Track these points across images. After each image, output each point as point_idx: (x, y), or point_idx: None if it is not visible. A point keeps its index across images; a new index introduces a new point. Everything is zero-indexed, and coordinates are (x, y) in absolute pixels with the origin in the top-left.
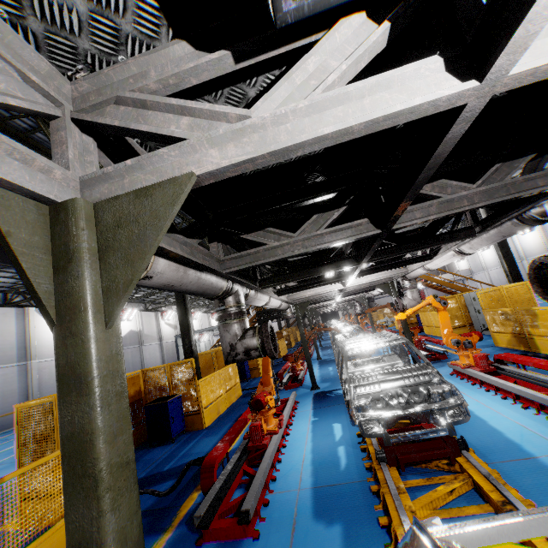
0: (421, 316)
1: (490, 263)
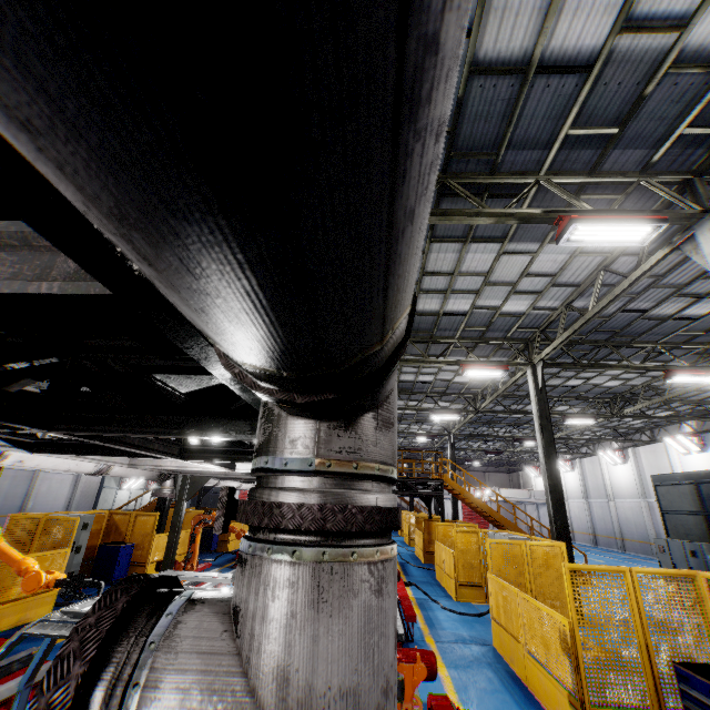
0: (436, 547)
1: (572, 491)
